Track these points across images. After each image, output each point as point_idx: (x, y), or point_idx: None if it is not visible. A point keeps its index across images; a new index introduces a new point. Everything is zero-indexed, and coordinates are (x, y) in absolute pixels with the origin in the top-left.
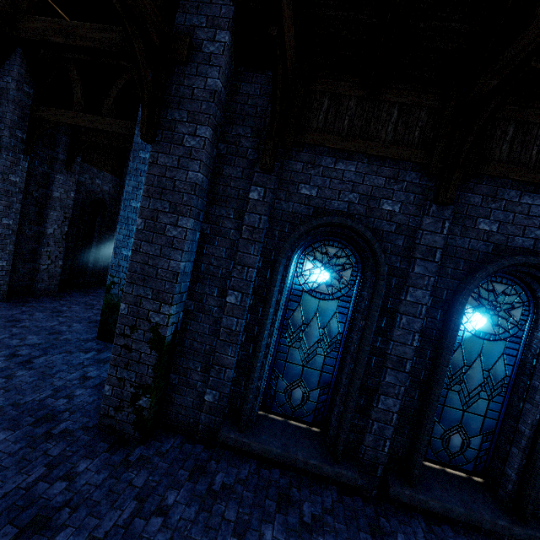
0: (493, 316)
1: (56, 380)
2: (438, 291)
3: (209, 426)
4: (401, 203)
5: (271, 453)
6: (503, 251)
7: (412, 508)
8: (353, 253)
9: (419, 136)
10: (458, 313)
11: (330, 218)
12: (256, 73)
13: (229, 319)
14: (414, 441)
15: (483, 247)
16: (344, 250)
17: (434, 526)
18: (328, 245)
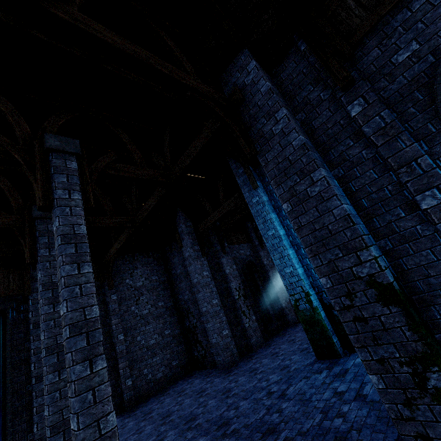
0: None
1: (315, 403)
2: None
3: None
4: None
5: None
6: None
7: None
8: None
9: None
10: None
11: None
12: (284, 61)
13: None
14: None
15: None
16: None
17: None
18: None
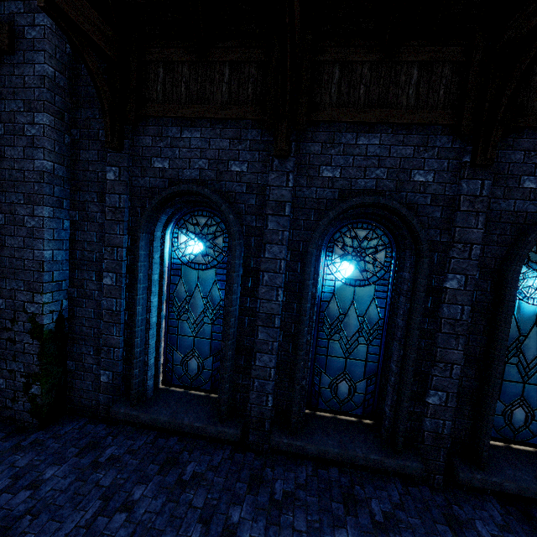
0: (359, 262)
1: None
2: (295, 244)
3: (109, 405)
4: (247, 163)
5: (159, 422)
6: (348, 195)
7: (303, 456)
8: (221, 220)
9: (253, 92)
10: (308, 262)
11: (177, 187)
12: (94, 53)
13: (108, 300)
14: (292, 392)
15: (329, 194)
16: (213, 218)
17: (321, 470)
18: (198, 216)
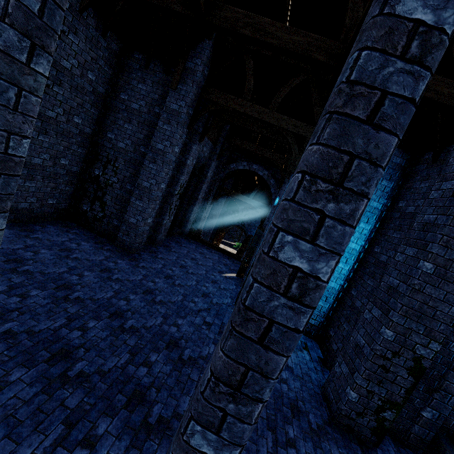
0: None
1: None
2: None
3: (421, 437)
4: None
5: None
6: None
7: None
8: None
9: None
10: None
11: None
12: None
13: None
14: None
15: None
16: None
17: None
18: None
